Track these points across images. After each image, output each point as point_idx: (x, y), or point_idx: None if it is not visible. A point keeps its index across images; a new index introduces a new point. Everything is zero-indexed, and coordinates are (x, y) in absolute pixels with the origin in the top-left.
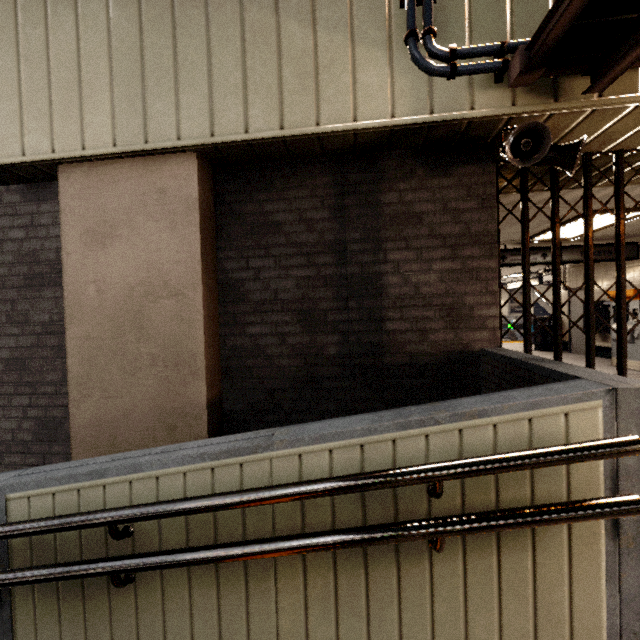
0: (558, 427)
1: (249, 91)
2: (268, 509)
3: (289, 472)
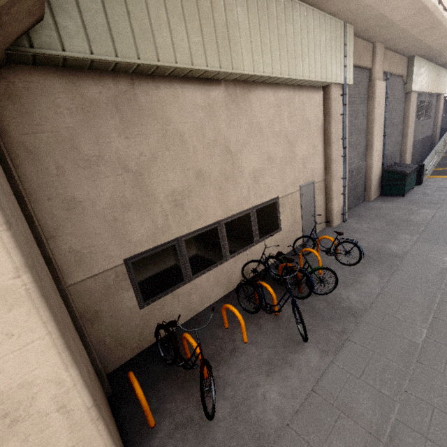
0: None
1: None
2: None
3: None
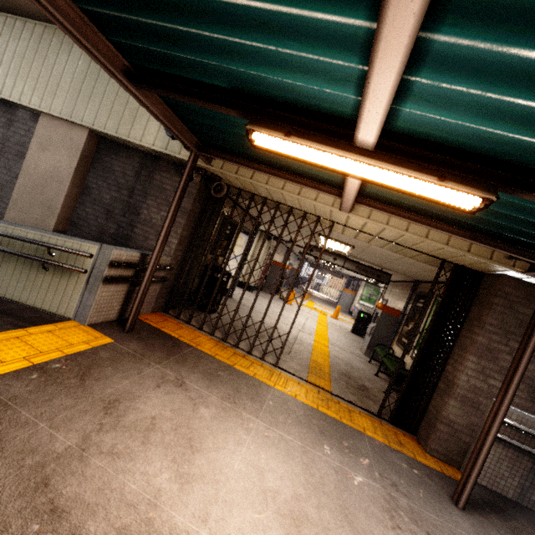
0: (86, 250)
1: (112, 114)
2: (15, 244)
3: (23, 236)
